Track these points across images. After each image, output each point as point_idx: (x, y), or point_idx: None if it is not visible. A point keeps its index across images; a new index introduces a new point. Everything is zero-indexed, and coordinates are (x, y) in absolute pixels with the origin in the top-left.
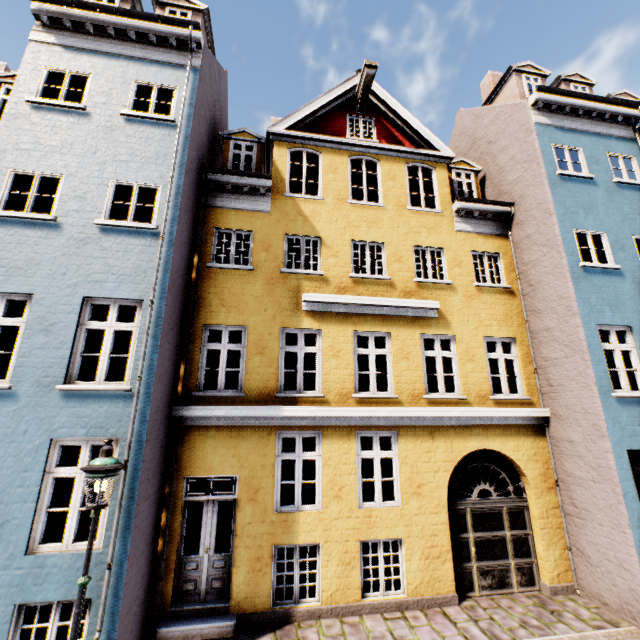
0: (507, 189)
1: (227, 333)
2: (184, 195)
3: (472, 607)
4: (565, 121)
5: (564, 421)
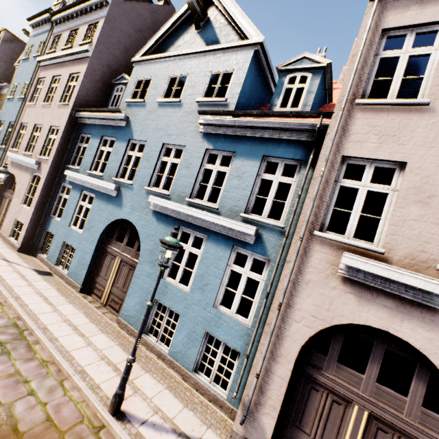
0: None
1: None
2: None
3: None
4: (37, 31)
5: None
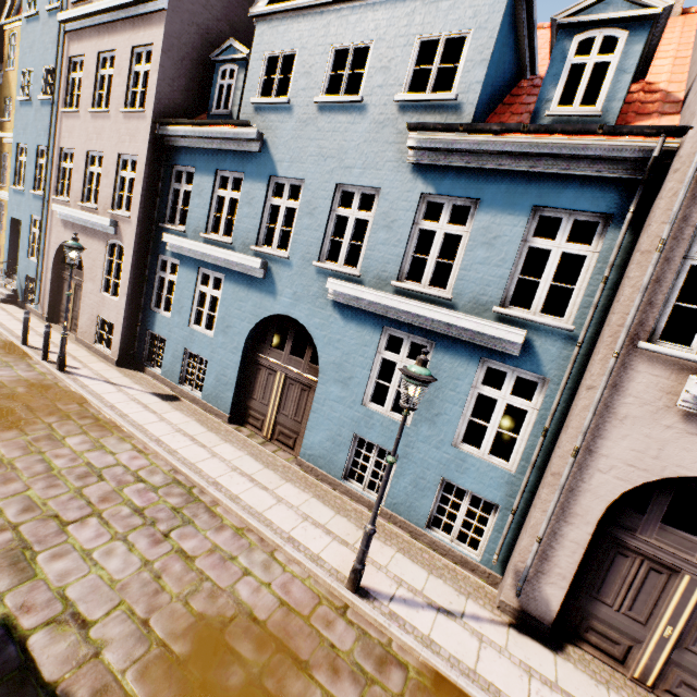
0: None
1: None
2: None
3: None
4: None
5: None
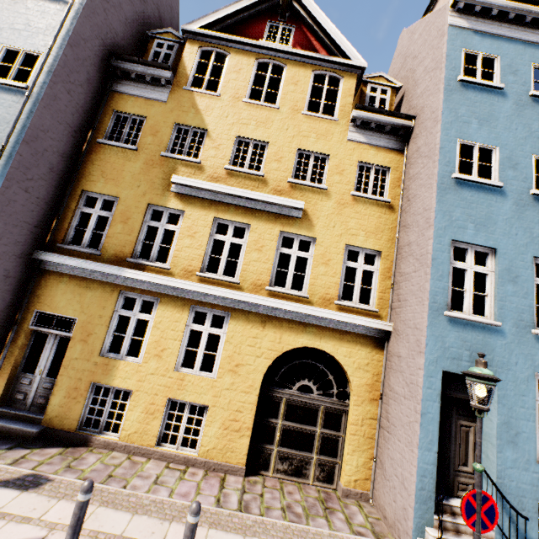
0: (415, 103)
1: (102, 201)
2: (63, 65)
3: (255, 482)
4: (488, 25)
5: (399, 336)
